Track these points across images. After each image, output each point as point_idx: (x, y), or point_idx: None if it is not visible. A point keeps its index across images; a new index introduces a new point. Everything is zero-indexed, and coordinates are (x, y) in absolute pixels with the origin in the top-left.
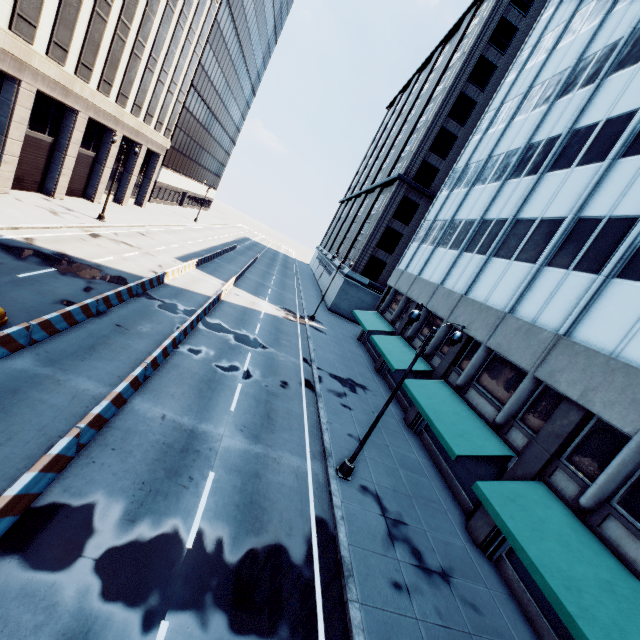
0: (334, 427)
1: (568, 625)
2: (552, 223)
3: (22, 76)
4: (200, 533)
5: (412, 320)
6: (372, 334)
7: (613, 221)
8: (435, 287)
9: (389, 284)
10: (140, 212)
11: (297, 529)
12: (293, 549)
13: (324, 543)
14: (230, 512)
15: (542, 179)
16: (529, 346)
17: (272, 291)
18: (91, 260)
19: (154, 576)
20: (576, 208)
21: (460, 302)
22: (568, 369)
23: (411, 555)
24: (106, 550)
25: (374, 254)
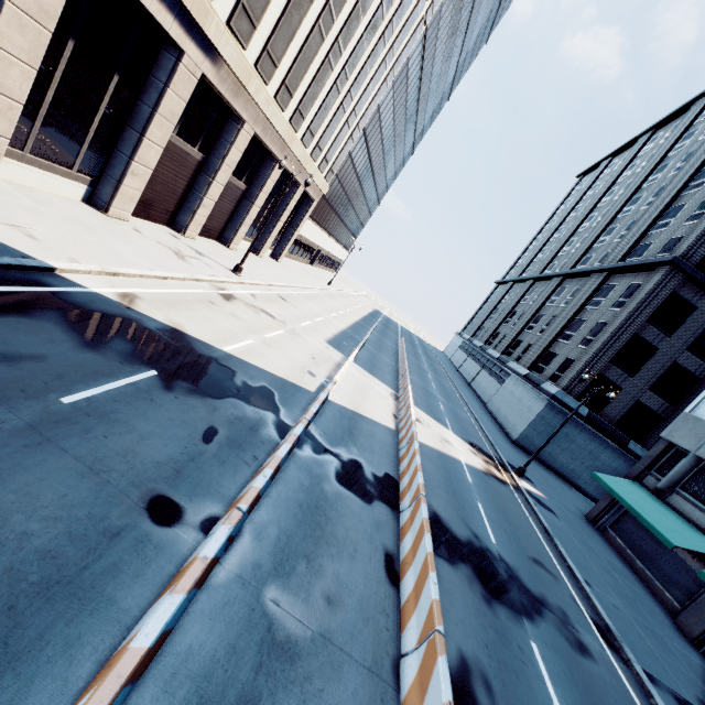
0: None
1: None
2: None
3: (187, 46)
4: None
5: None
6: (627, 523)
7: None
8: None
9: (671, 440)
10: (276, 267)
11: None
12: None
13: None
14: None
15: None
16: None
17: (443, 405)
18: (220, 346)
19: None
20: None
21: None
22: None
23: None
24: None
25: (602, 371)
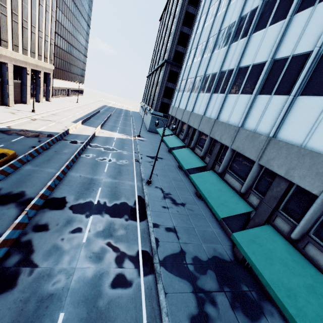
0: (146, 172)
1: (205, 200)
2: (214, 75)
3: None
4: (98, 201)
5: (156, 125)
6: None
7: (229, 71)
8: (183, 111)
9: (169, 114)
10: (49, 104)
11: (131, 198)
12: (129, 202)
13: (140, 200)
14: (107, 196)
15: (212, 55)
16: (208, 126)
17: (119, 128)
18: (36, 130)
19: (86, 209)
20: (220, 68)
21: (191, 115)
22: (217, 131)
23: (171, 201)
24: (71, 205)
25: (163, 101)
